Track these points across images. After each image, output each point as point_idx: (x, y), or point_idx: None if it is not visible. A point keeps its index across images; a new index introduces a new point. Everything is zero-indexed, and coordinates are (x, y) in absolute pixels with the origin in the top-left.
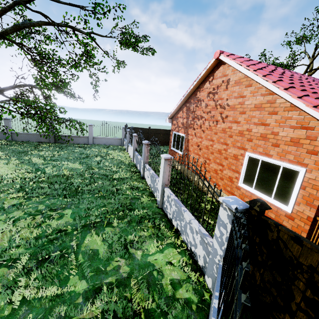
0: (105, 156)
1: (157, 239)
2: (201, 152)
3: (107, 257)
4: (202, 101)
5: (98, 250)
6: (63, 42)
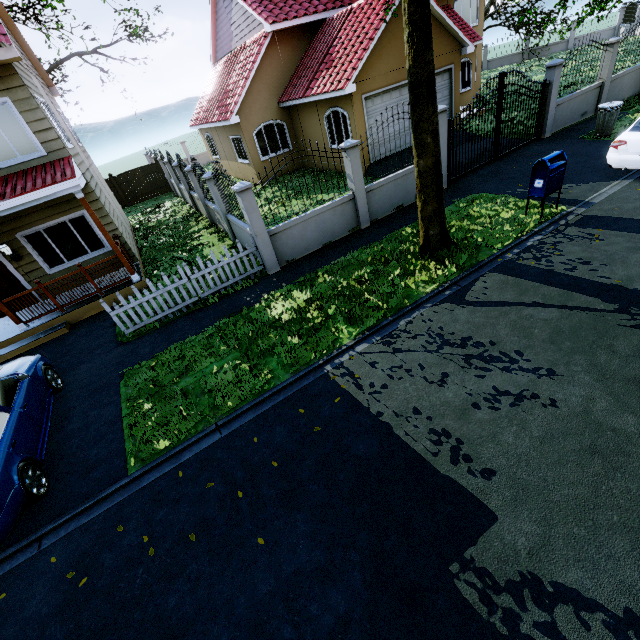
0: None
1: None
2: None
3: None
4: None
5: None
6: None
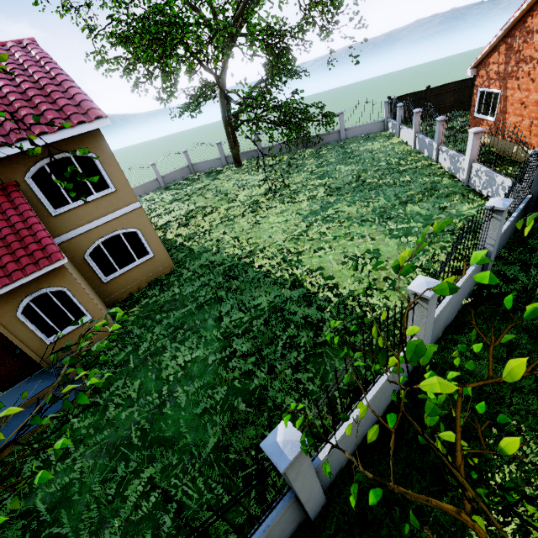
0: (375, 150)
1: (467, 203)
2: (525, 112)
3: (429, 214)
4: (535, 34)
5: (420, 213)
6: (306, 7)
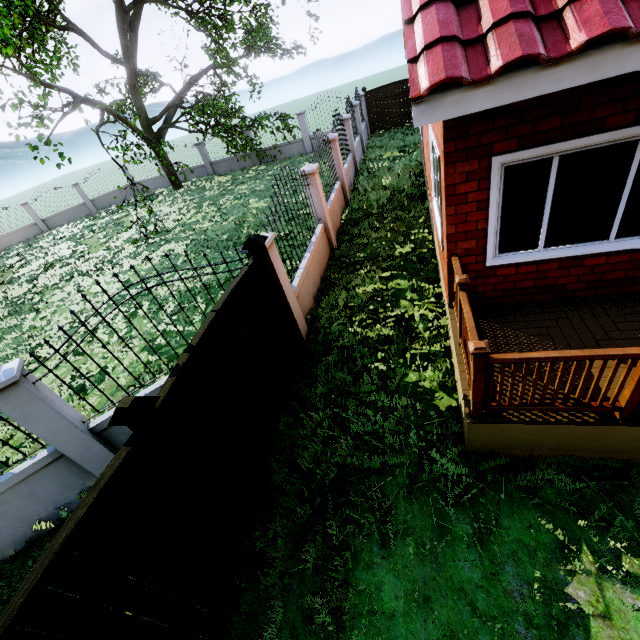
0: None
1: None
2: (424, 132)
3: None
4: None
5: None
6: None
